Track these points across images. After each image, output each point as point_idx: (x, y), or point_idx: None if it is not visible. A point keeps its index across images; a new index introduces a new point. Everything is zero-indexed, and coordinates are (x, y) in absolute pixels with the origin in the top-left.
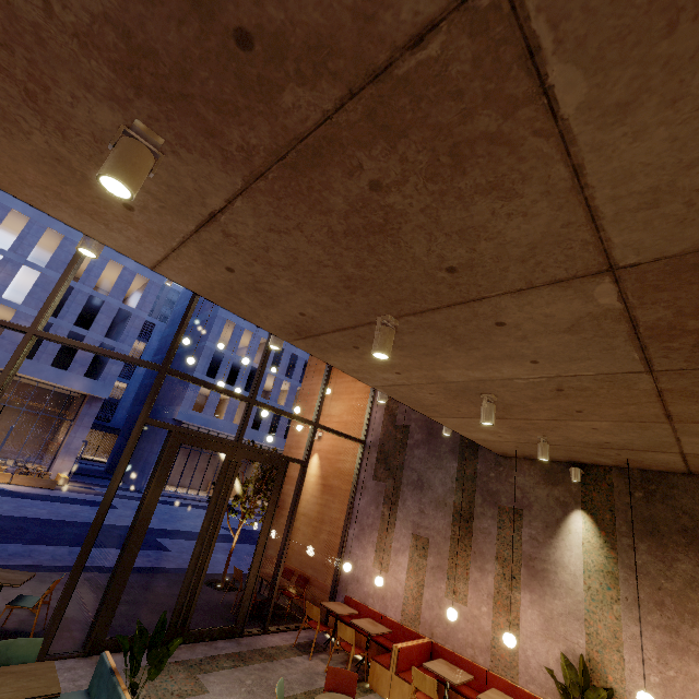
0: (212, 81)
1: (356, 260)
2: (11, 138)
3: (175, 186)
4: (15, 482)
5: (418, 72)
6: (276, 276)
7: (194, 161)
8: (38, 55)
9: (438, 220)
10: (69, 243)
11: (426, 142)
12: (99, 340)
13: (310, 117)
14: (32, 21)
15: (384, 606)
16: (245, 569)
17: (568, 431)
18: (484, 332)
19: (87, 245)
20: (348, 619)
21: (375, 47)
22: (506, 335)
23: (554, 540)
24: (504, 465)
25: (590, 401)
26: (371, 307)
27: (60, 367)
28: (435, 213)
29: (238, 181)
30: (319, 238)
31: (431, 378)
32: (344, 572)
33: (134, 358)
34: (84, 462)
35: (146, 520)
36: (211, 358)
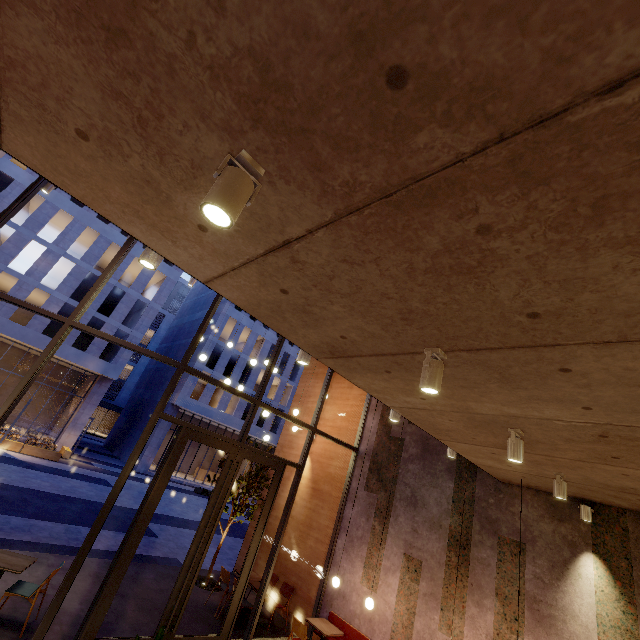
0: (341, 117)
1: (426, 296)
2: (109, 159)
3: (258, 213)
4: (25, 451)
5: (597, 119)
6: (331, 302)
7: (289, 192)
8: (164, 84)
9: (543, 267)
10: (103, 240)
11: (569, 191)
12: (117, 326)
13: (439, 158)
14: (169, 52)
15: (371, 630)
16: (227, 565)
17: (591, 472)
18: (541, 375)
19: (149, 257)
20: (333, 639)
21: (554, 91)
22: (566, 381)
23: (561, 582)
24: (504, 492)
25: (634, 450)
26: (422, 339)
27: (79, 347)
28: (542, 261)
29: (328, 214)
30: (394, 273)
31: (458, 407)
32: (330, 585)
33: (157, 354)
34: (86, 436)
35: (149, 515)
36: (212, 350)
